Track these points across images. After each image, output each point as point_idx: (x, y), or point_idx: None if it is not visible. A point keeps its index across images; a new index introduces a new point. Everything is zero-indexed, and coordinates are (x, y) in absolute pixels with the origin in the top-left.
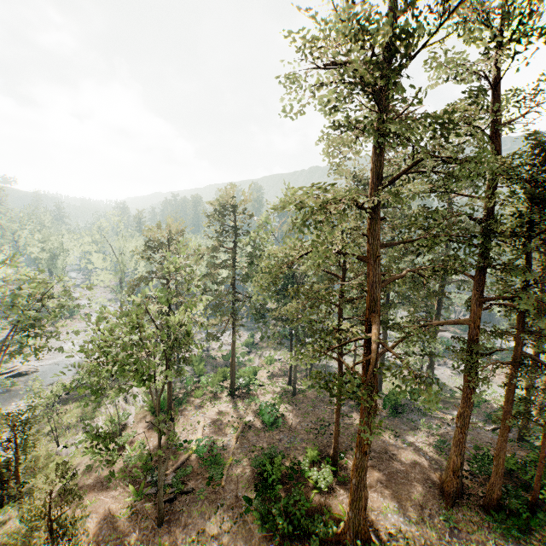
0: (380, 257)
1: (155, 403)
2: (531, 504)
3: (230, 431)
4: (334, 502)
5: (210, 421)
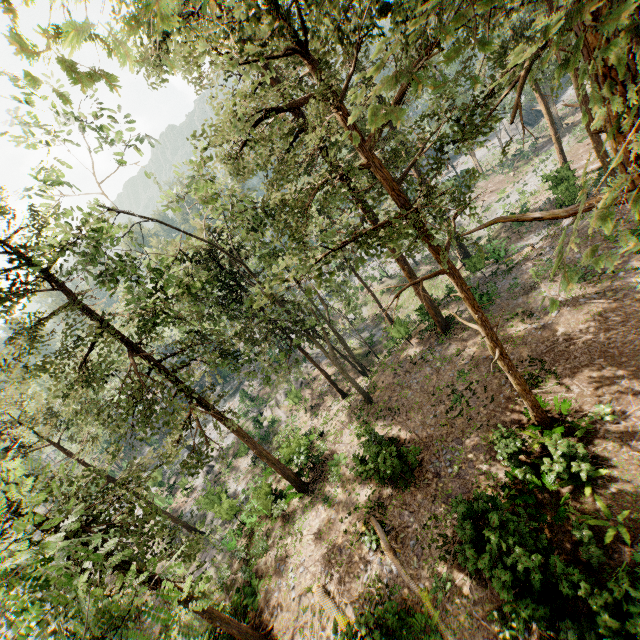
0: None
1: None
2: None
3: (365, 546)
4: (631, 474)
5: (321, 566)
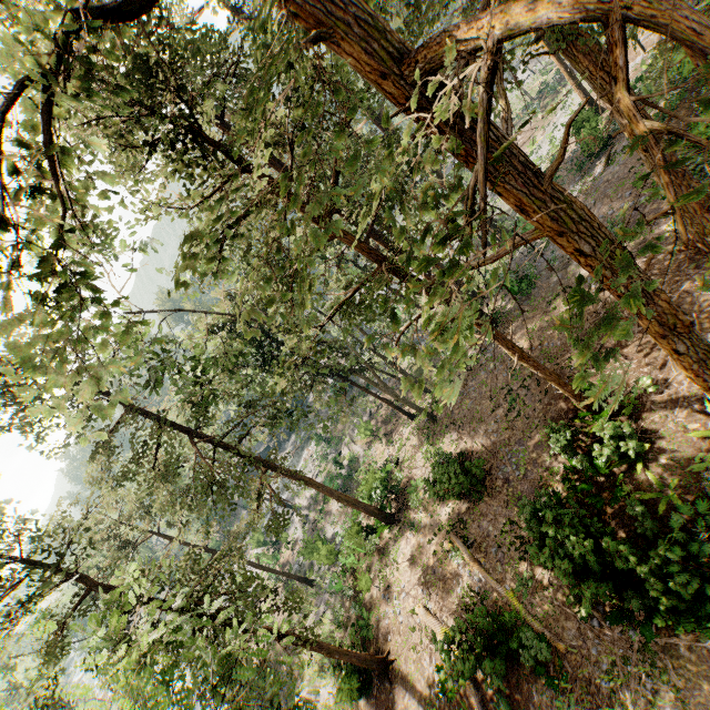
0: None
1: None
2: None
3: (454, 561)
4: (678, 442)
5: (419, 588)
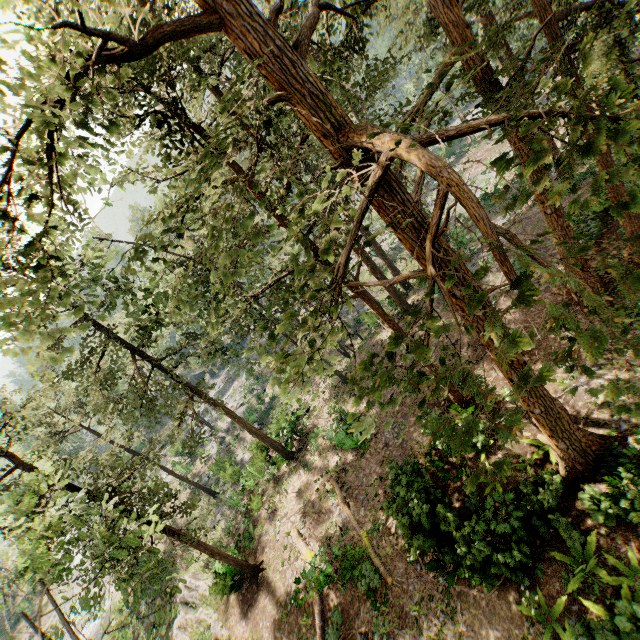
0: None
1: None
2: None
3: (330, 500)
4: (514, 444)
5: (299, 516)
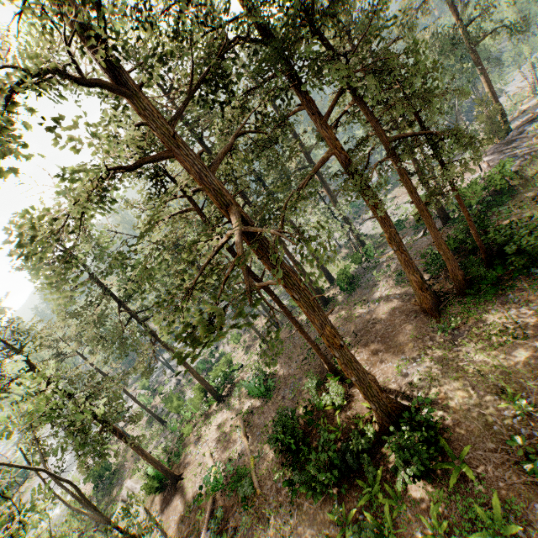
0: (177, 140)
1: (96, 517)
2: (486, 259)
3: (237, 433)
4: (359, 406)
5: (214, 443)
